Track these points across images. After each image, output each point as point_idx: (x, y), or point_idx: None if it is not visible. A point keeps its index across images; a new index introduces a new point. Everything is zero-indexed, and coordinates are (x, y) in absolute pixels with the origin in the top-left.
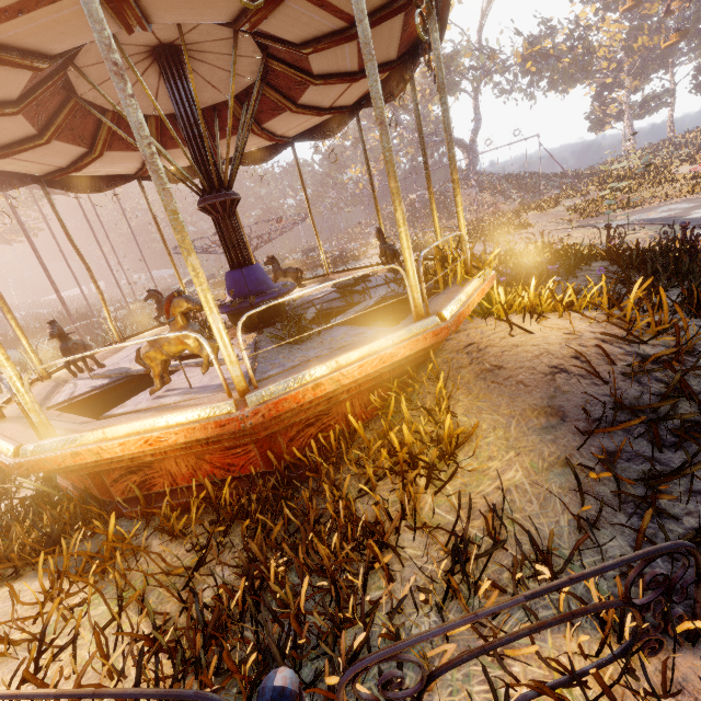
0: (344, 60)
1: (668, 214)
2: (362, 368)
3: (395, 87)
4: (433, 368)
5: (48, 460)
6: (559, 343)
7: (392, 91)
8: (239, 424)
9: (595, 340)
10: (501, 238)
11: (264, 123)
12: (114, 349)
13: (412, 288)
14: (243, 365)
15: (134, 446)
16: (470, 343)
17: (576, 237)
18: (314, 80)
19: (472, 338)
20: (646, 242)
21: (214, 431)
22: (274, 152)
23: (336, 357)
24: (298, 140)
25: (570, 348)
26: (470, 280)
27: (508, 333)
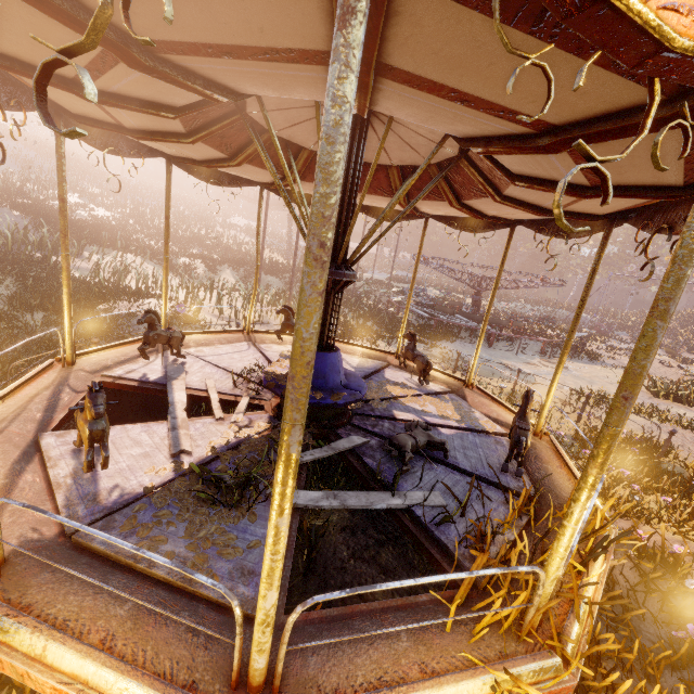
0: (557, 169)
1: None
2: (58, 692)
3: (683, 219)
4: None
5: None
6: None
7: (675, 222)
8: None
9: None
10: None
11: (465, 199)
12: (233, 338)
13: (254, 636)
14: (158, 477)
15: None
16: None
17: None
18: (514, 179)
19: None
20: None
21: None
22: (490, 226)
23: (55, 638)
24: (525, 224)
25: None
26: (469, 669)
27: None
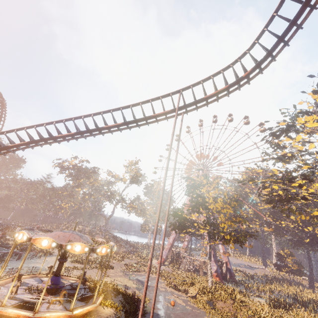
0: None
1: (143, 279)
2: (86, 311)
3: None
4: (90, 314)
5: (40, 317)
6: (108, 313)
7: None
8: (71, 316)
9: (112, 313)
10: (104, 270)
11: None
12: None
13: (95, 298)
14: (60, 305)
15: (55, 317)
16: (97, 310)
17: (122, 280)
18: None
19: (97, 309)
20: (134, 289)
21: (68, 316)
22: None
23: (84, 308)
24: None
25: (109, 314)
26: (100, 296)
27: (103, 309)
